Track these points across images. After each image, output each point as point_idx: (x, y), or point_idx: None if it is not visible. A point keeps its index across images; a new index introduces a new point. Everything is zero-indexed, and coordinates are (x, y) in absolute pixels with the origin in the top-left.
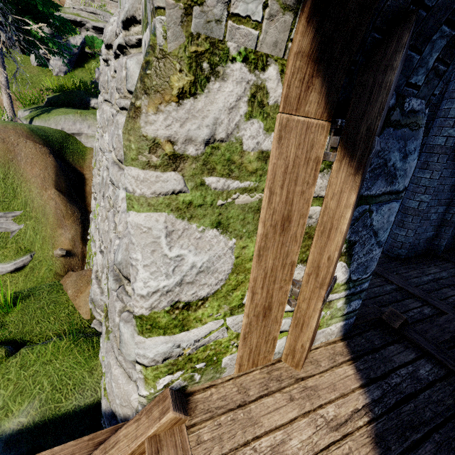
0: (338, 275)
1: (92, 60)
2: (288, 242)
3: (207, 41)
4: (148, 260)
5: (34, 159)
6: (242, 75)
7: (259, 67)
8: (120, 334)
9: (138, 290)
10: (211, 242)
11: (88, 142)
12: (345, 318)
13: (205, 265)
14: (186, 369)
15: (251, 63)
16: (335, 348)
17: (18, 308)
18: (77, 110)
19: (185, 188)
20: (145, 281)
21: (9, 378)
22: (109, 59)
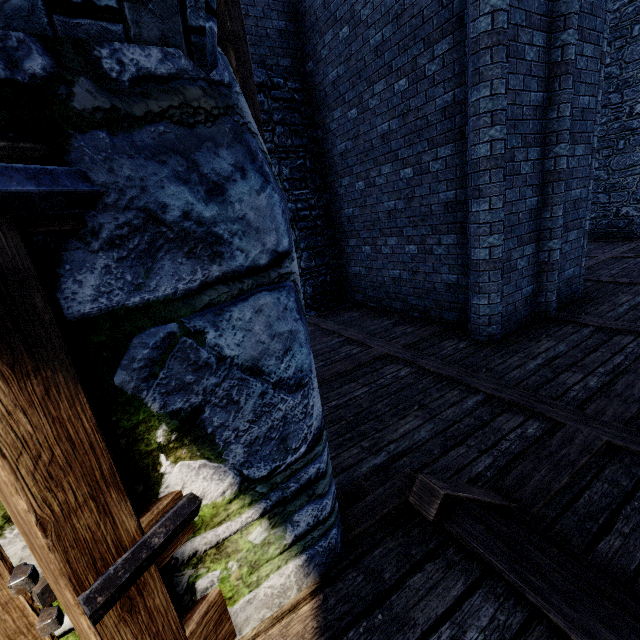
0: (199, 489)
1: None
2: None
3: None
4: None
5: None
6: None
7: None
8: None
9: None
10: None
11: None
12: (301, 548)
13: None
14: None
15: None
16: (289, 626)
17: None
18: None
19: None
20: None
21: None
22: None
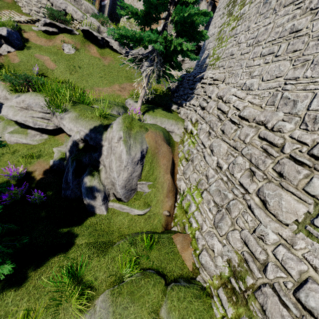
0: None
1: None
2: None
3: None
4: None
5: (165, 154)
6: None
7: None
8: None
9: None
10: None
11: (176, 138)
12: None
13: None
14: None
15: None
16: None
17: (156, 249)
18: (170, 114)
19: None
20: None
21: (174, 305)
22: (242, 125)
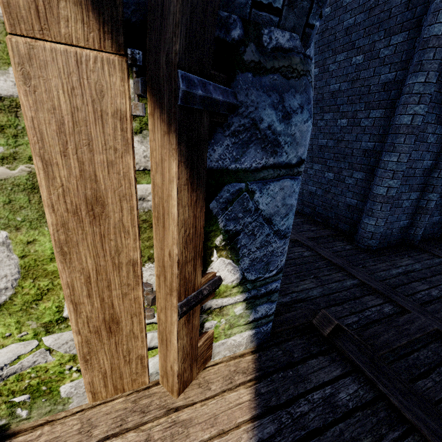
0: (223, 275)
1: None
2: (113, 234)
3: None
4: None
5: None
6: None
7: None
8: None
9: None
10: None
11: None
12: (254, 325)
13: None
14: None
15: None
16: (239, 363)
17: None
18: None
19: None
20: None
21: None
22: None
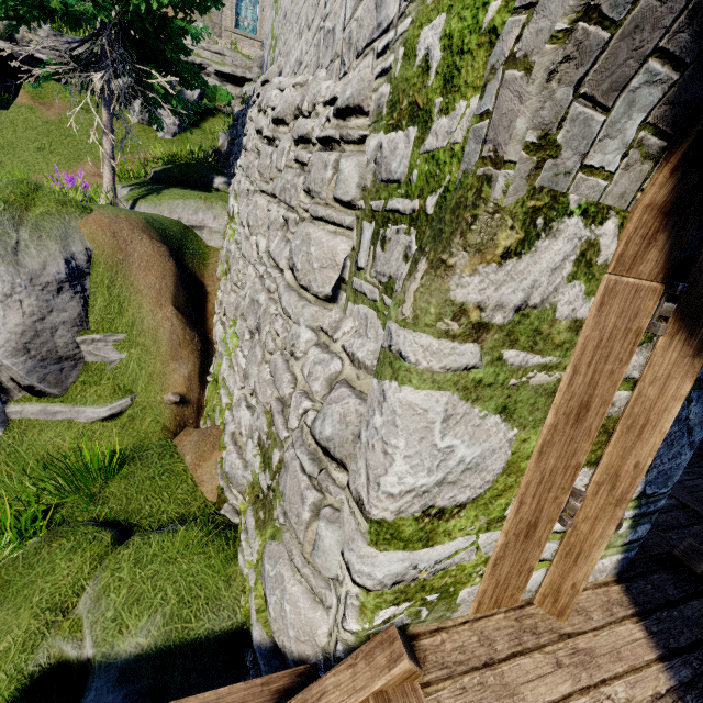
0: None
1: (210, 118)
2: (579, 437)
3: (548, 194)
4: (413, 450)
5: (150, 263)
6: (576, 231)
7: (596, 220)
8: (317, 537)
9: (387, 486)
10: (489, 431)
11: (212, 240)
12: (626, 549)
13: (475, 461)
14: (415, 600)
15: (589, 217)
16: (608, 593)
17: (121, 475)
18: (199, 193)
19: (479, 362)
20: (401, 476)
21: (121, 577)
22: (277, 138)
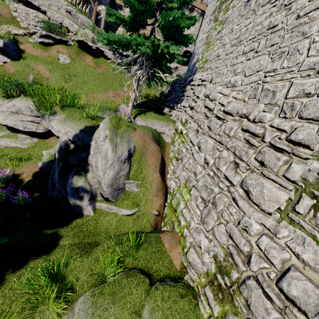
0: None
1: None
2: None
3: None
4: None
5: (153, 153)
6: None
7: None
8: None
9: None
10: None
11: (167, 139)
12: None
13: None
14: None
15: None
16: None
17: (143, 248)
18: (161, 116)
19: None
20: None
21: (158, 304)
22: (226, 120)
